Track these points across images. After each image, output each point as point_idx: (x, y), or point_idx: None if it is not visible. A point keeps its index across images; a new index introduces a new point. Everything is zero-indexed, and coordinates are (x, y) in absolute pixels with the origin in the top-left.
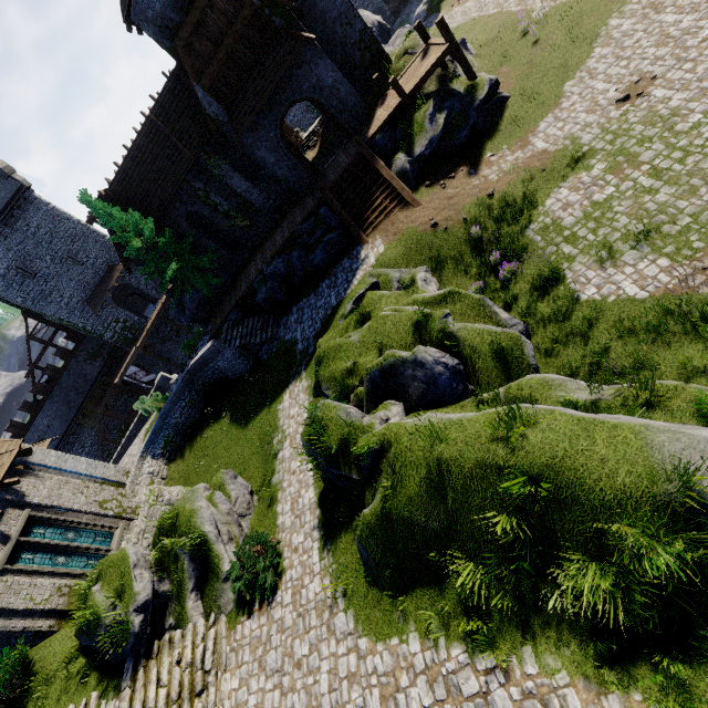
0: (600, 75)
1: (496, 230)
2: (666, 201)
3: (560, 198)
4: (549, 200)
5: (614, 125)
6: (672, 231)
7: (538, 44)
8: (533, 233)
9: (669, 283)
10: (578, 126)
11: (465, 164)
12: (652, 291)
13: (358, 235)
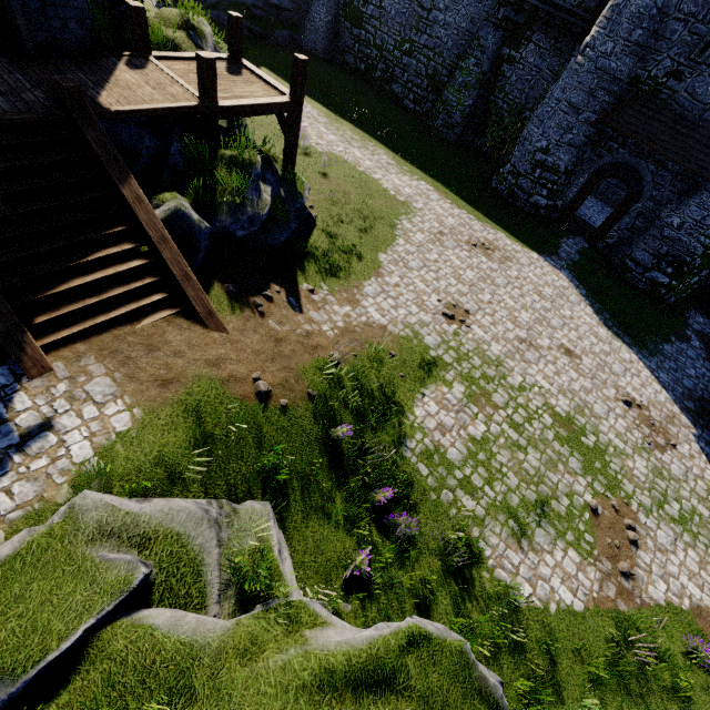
0: (415, 271)
1: (359, 431)
2: (539, 468)
3: (431, 412)
4: (418, 409)
5: (453, 341)
6: (562, 511)
7: (329, 180)
8: (416, 458)
9: (593, 590)
10: (414, 317)
11: (277, 280)
12: (584, 600)
13: (15, 336)
